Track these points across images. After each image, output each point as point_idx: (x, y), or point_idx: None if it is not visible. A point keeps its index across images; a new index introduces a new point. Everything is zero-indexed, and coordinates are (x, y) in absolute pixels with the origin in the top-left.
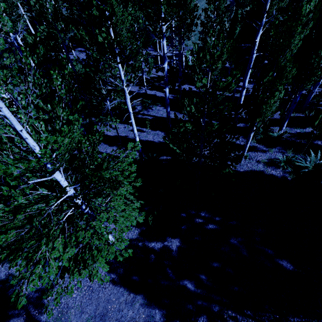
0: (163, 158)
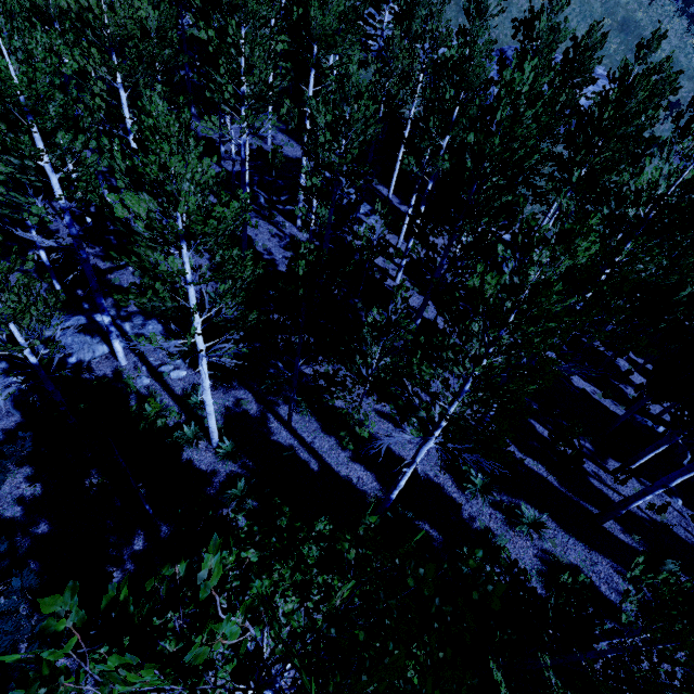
0: (423, 528)
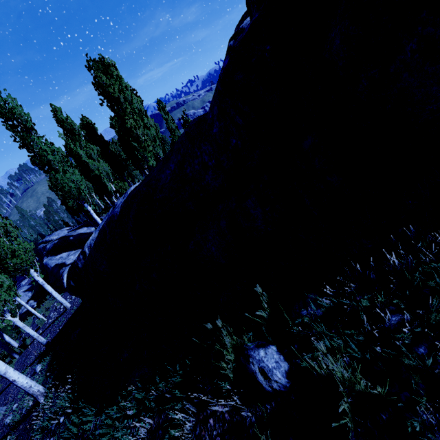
0: None
